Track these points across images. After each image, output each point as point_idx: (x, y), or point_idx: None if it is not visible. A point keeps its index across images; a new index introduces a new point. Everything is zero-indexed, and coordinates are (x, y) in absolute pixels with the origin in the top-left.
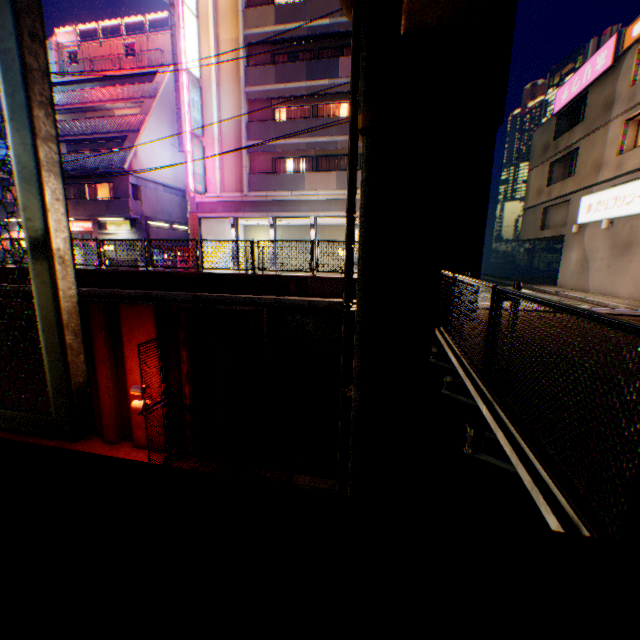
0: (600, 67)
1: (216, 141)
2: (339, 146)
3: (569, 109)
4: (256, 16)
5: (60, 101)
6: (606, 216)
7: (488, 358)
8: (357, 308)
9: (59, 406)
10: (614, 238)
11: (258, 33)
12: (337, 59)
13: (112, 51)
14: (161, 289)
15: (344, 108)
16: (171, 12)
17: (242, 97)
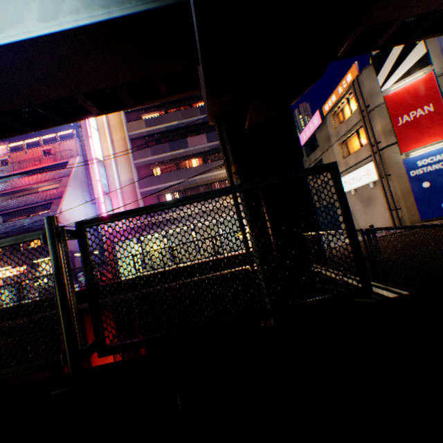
0: (316, 123)
1: (119, 193)
2: (198, 181)
3: (308, 142)
4: (134, 125)
5: None
6: (351, 188)
7: (374, 265)
8: (260, 268)
9: (364, 282)
10: (360, 197)
11: (137, 133)
12: (186, 139)
13: (34, 154)
14: (112, 295)
15: (194, 161)
16: (79, 130)
17: (133, 166)
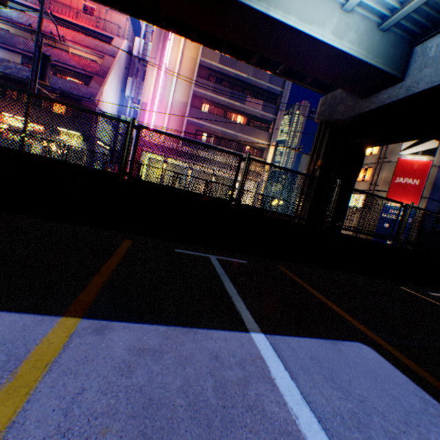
0: None
1: (168, 109)
2: (238, 138)
3: None
4: (209, 53)
5: (17, 18)
6: None
7: None
8: None
9: None
10: None
11: (208, 62)
12: (246, 96)
13: (72, 3)
14: None
15: (238, 117)
16: None
17: (191, 92)
